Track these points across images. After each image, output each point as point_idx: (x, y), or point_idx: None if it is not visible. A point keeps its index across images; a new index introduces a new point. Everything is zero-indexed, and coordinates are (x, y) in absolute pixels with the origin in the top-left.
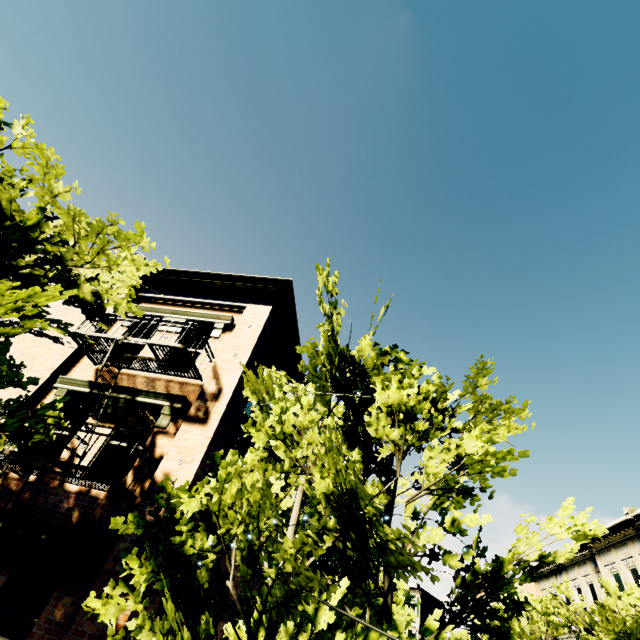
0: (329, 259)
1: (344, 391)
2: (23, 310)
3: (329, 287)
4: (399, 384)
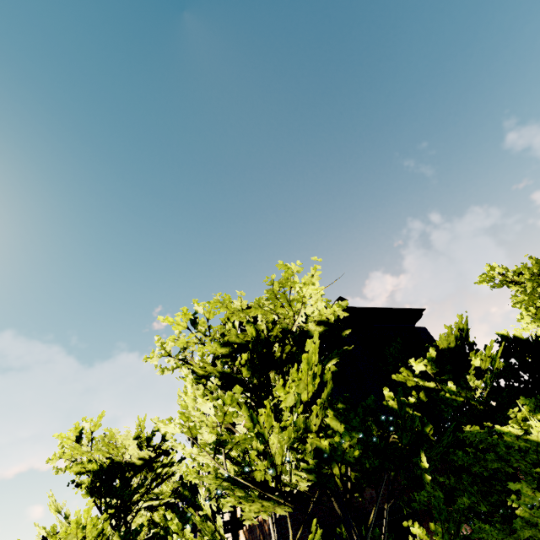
0: (157, 335)
1: (225, 388)
2: (86, 525)
3: (169, 349)
4: (183, 393)
